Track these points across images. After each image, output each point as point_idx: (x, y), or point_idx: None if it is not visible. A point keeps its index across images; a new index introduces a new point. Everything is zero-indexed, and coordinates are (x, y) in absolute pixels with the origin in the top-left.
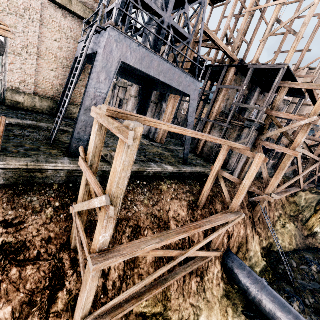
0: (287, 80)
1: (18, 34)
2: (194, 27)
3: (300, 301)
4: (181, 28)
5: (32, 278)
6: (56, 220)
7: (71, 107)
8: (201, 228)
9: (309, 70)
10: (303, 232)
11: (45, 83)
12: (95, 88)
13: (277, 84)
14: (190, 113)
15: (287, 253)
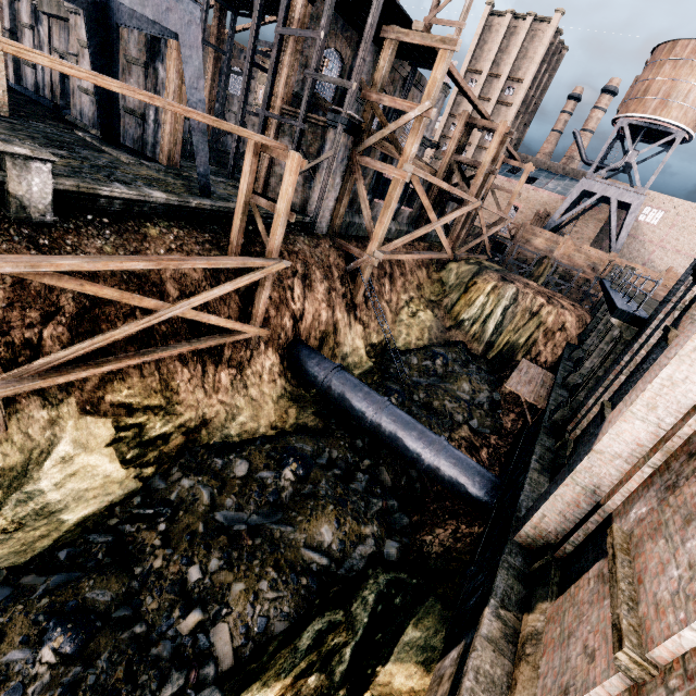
0: (403, 26)
1: None
2: None
3: (399, 394)
4: None
5: None
6: None
7: None
8: (185, 262)
9: (514, 20)
10: (444, 323)
11: None
12: None
13: (372, 30)
14: (190, 80)
15: (410, 350)
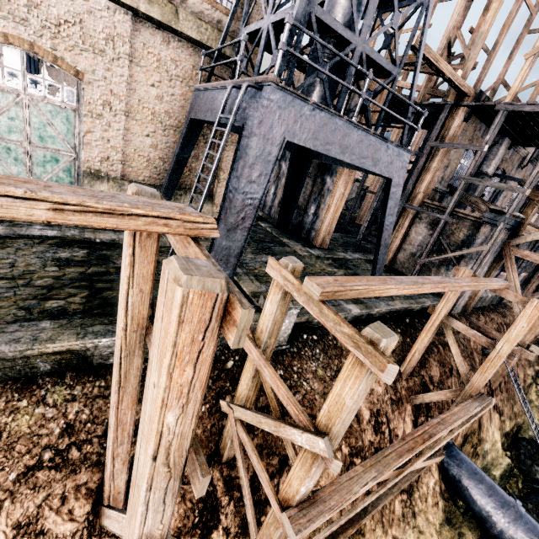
0: None
1: (97, 83)
2: (405, 52)
3: None
4: (381, 57)
5: (176, 512)
6: None
7: (176, 194)
8: (433, 438)
9: None
10: None
11: (138, 157)
12: (243, 193)
13: None
14: (388, 210)
15: None
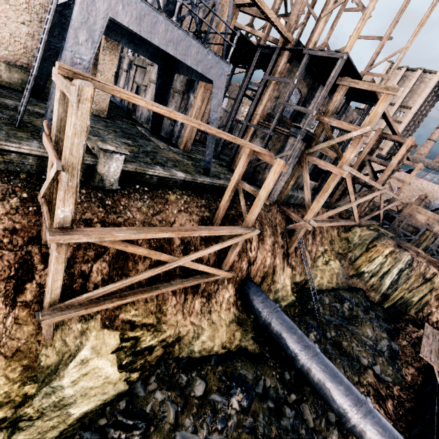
0: (351, 77)
1: None
2: None
3: (318, 332)
4: None
5: None
6: (23, 212)
7: None
8: (195, 232)
9: (407, 71)
10: (348, 272)
11: (14, 43)
12: (72, 52)
13: (333, 80)
14: (213, 107)
15: (323, 291)
